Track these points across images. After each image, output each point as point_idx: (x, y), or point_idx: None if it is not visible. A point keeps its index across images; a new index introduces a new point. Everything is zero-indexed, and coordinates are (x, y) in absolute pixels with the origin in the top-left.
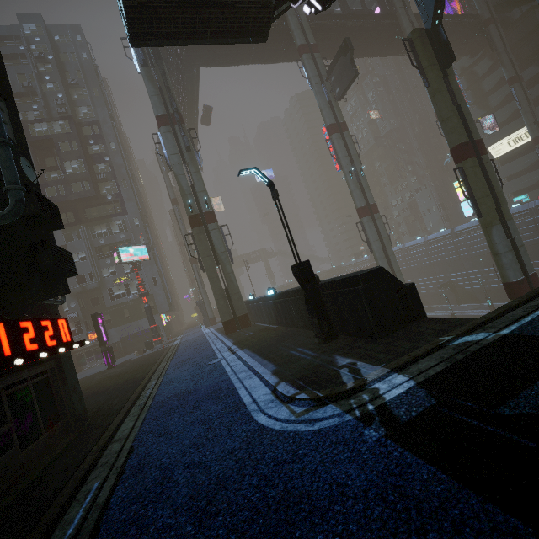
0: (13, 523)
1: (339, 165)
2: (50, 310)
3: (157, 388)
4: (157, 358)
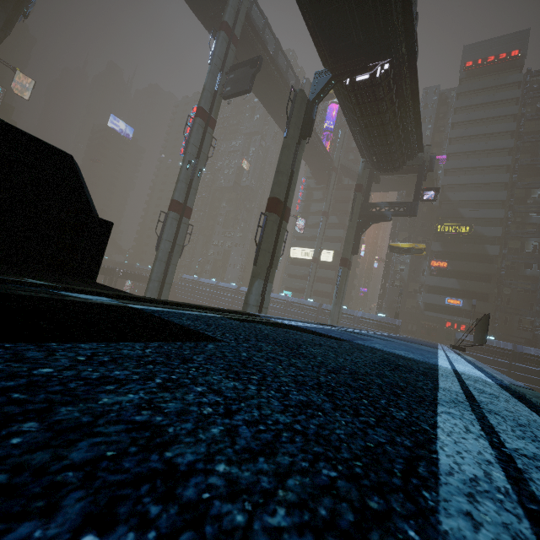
0: None
1: (185, 148)
2: None
3: None
4: None
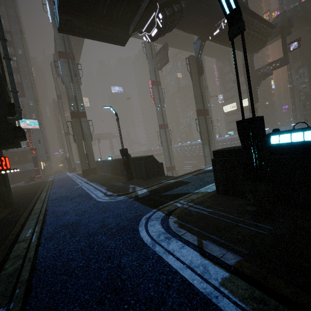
0: (3, 226)
1: (154, 102)
2: (0, 152)
3: (48, 195)
4: (40, 185)
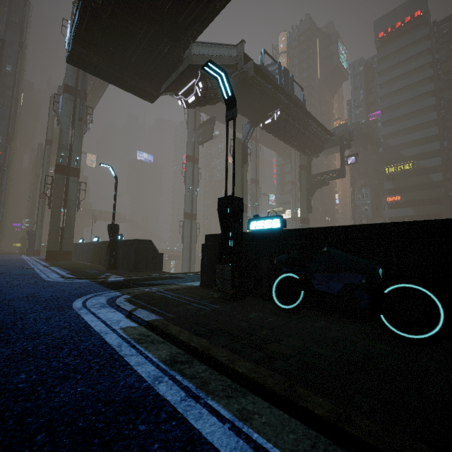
0: None
1: (185, 181)
2: None
3: None
4: None
